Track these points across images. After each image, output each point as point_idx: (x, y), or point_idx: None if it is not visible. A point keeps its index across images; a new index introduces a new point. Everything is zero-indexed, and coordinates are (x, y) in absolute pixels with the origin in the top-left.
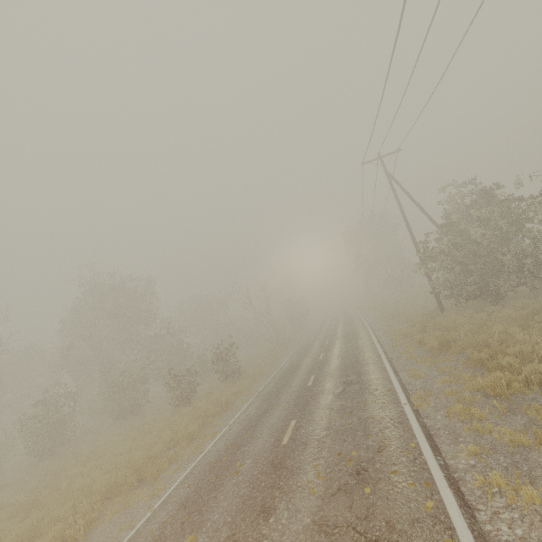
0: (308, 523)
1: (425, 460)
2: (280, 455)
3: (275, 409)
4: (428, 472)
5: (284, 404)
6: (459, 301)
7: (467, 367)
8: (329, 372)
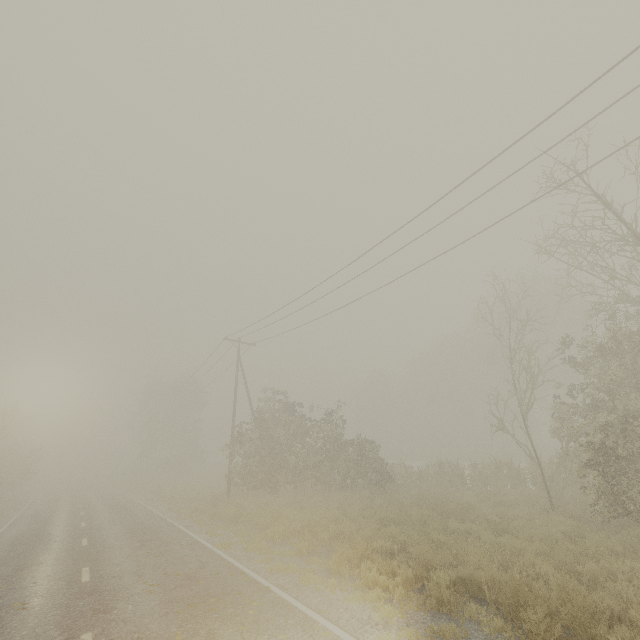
0: (158, 603)
1: (237, 566)
2: (89, 586)
3: (39, 566)
4: (241, 570)
5: (52, 561)
6: (248, 487)
7: (253, 529)
8: (110, 534)
